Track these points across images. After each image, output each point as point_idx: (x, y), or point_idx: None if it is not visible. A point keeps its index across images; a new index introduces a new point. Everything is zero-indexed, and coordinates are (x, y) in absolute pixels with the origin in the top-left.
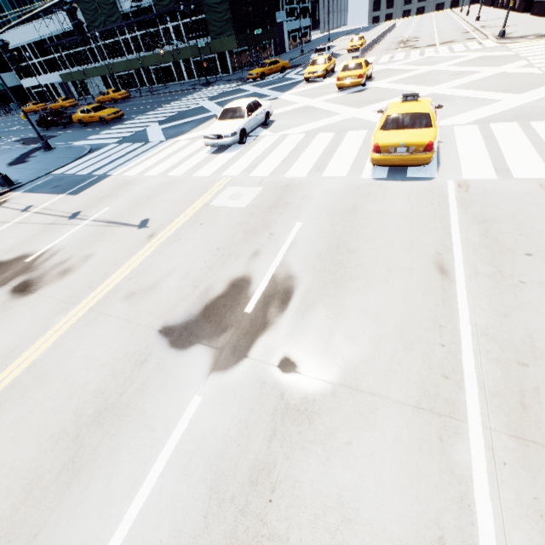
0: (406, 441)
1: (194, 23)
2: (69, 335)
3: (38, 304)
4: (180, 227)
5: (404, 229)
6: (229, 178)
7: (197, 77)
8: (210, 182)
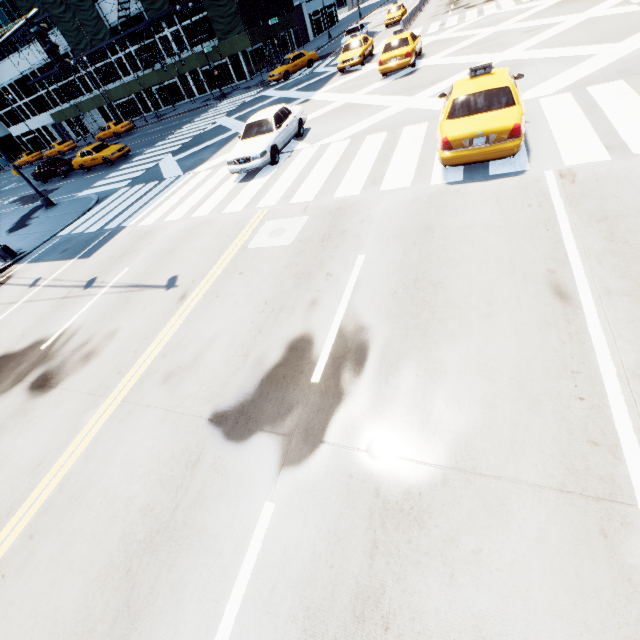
0: (556, 541)
1: (195, 24)
2: (102, 437)
3: (62, 401)
4: (216, 281)
5: (499, 245)
6: (266, 210)
7: (210, 91)
8: (244, 219)
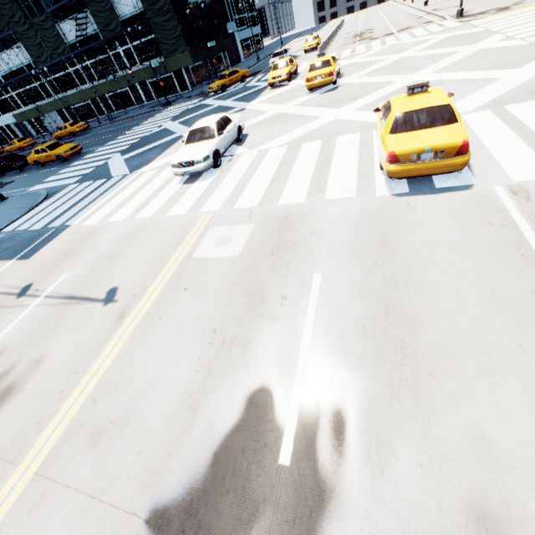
0: None
1: (145, 44)
2: None
3: None
4: (159, 297)
5: (472, 270)
6: (210, 214)
7: (157, 98)
8: (188, 223)
